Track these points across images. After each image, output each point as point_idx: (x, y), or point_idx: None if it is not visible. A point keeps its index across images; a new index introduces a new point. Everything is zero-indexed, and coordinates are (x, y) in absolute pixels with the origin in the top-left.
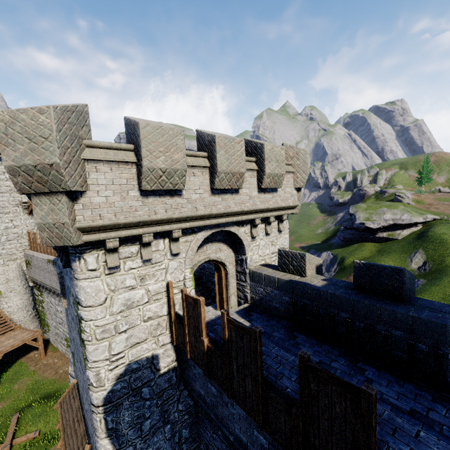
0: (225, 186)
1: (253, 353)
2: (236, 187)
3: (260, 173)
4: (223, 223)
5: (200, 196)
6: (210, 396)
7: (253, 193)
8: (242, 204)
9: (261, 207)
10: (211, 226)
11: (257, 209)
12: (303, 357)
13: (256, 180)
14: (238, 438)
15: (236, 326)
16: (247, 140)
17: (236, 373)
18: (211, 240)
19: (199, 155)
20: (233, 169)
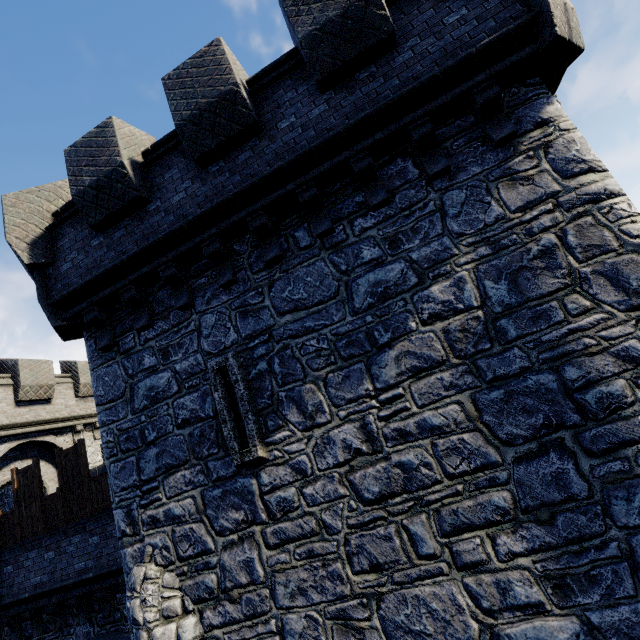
0: (32, 397)
1: (34, 477)
2: (46, 397)
3: (76, 384)
4: (34, 434)
5: (2, 409)
6: (7, 582)
7: (70, 402)
8: (57, 413)
9: (81, 413)
10: (18, 438)
11: (77, 415)
12: (58, 449)
13: (74, 391)
14: (34, 587)
15: (23, 470)
16: (63, 362)
17: (25, 511)
18: (21, 457)
19: (1, 376)
20: (40, 382)
